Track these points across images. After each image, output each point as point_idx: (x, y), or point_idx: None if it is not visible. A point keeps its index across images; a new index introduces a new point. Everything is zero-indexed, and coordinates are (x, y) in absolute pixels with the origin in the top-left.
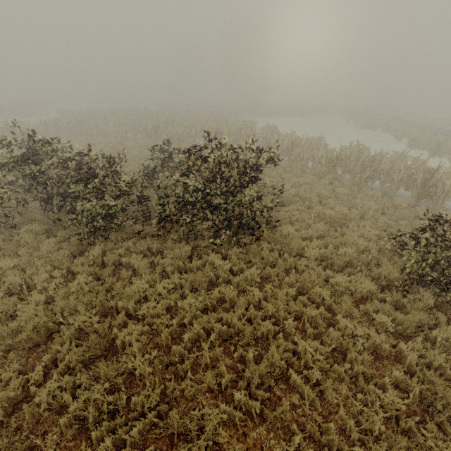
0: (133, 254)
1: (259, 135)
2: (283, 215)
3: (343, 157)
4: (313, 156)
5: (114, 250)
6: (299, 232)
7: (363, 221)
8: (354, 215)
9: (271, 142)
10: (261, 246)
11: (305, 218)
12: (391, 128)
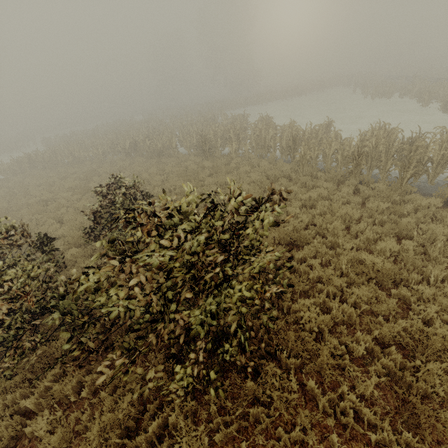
0: (40, 421)
1: (251, 133)
2: (296, 267)
3: (367, 149)
4: (323, 152)
5: (20, 401)
6: (329, 316)
7: (429, 262)
8: (413, 255)
9: (267, 140)
10: (262, 378)
11: (333, 278)
12: (411, 91)
